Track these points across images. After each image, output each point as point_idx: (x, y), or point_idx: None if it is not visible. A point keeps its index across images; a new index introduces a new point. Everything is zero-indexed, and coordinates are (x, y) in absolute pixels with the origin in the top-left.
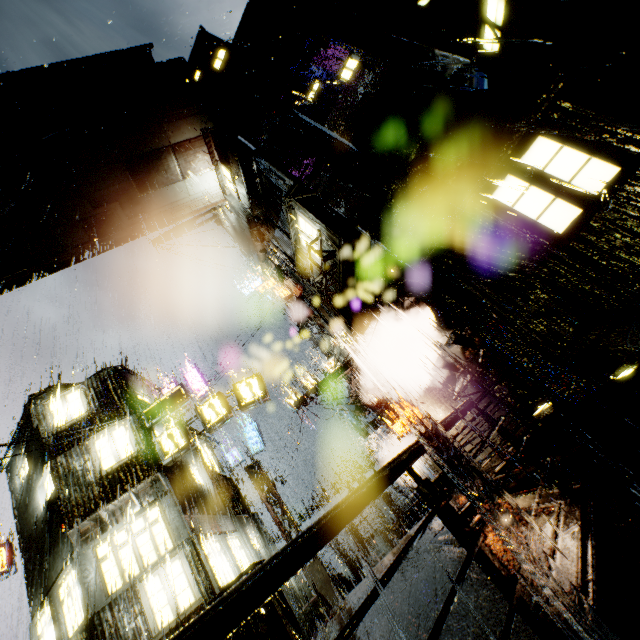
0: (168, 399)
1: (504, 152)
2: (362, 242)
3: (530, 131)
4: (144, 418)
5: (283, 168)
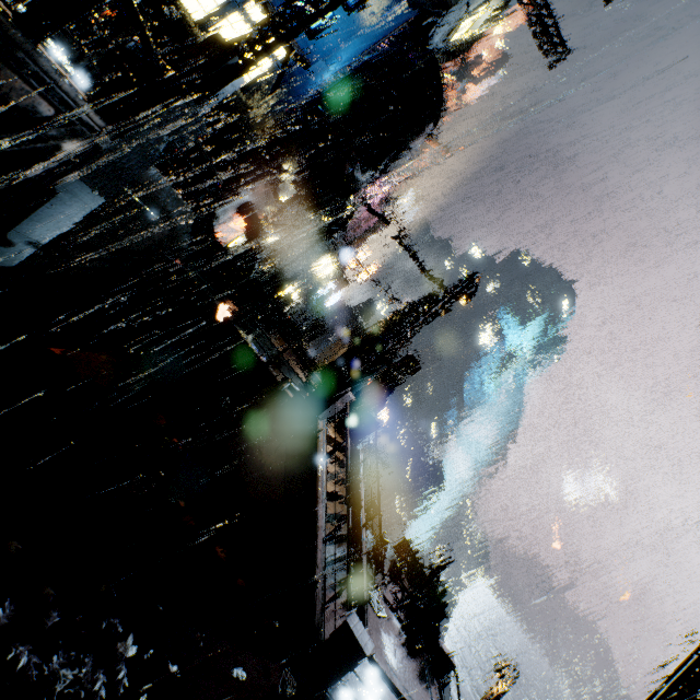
0: None
1: None
2: None
3: None
4: None
5: None
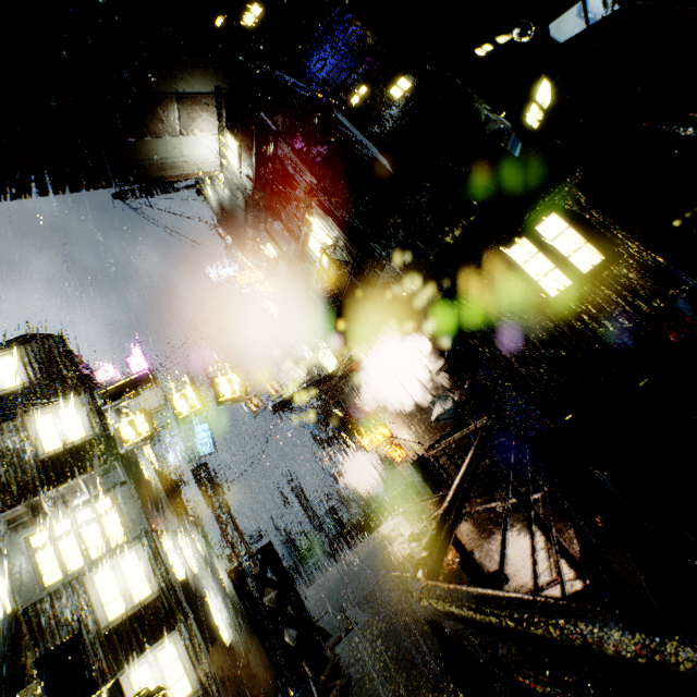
0: (131, 383)
1: (527, 219)
2: (379, 261)
3: (548, 207)
4: (99, 400)
5: (306, 162)
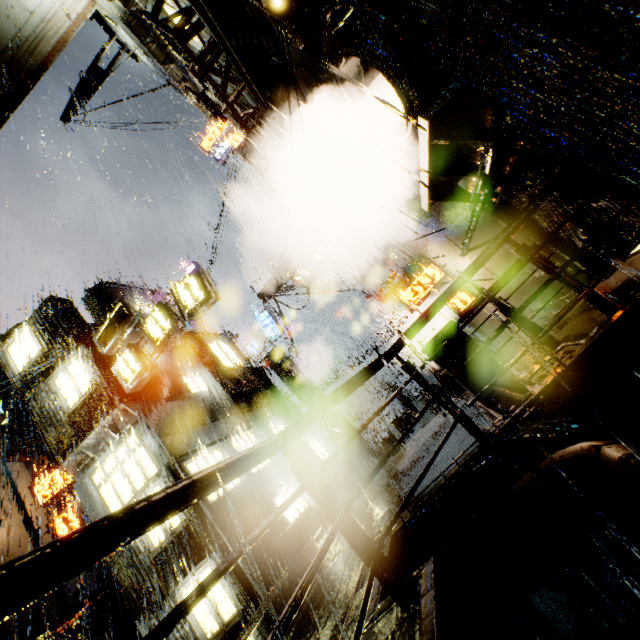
0: (113, 321)
1: None
2: None
3: None
4: (98, 346)
5: None
